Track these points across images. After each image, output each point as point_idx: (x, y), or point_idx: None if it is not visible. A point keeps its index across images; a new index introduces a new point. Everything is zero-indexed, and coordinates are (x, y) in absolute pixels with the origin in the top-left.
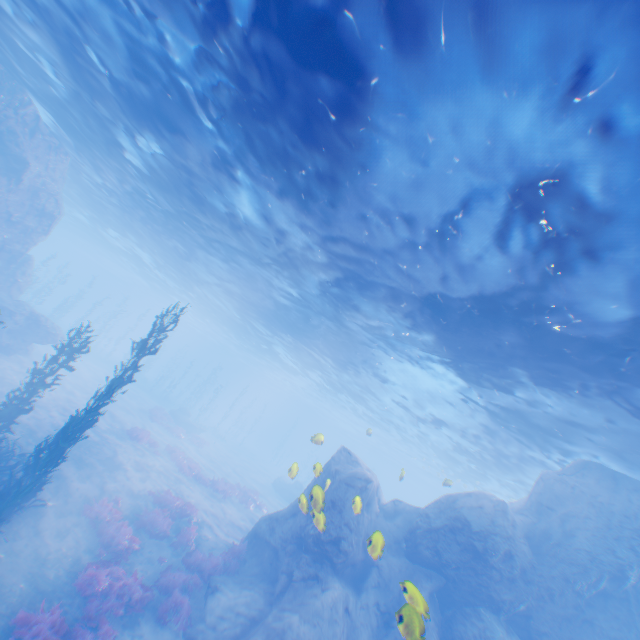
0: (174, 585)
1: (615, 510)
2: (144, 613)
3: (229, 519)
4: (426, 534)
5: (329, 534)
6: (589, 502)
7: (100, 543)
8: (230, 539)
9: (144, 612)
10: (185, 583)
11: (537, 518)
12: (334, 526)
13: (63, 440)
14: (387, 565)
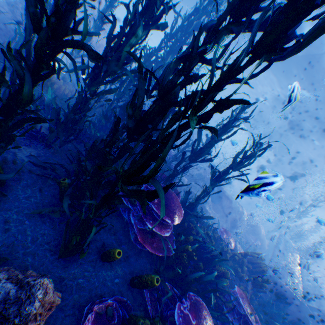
0: None
1: None
2: None
3: None
4: None
5: None
6: None
7: None
8: None
9: None
10: None
11: None
12: None
13: None
14: None
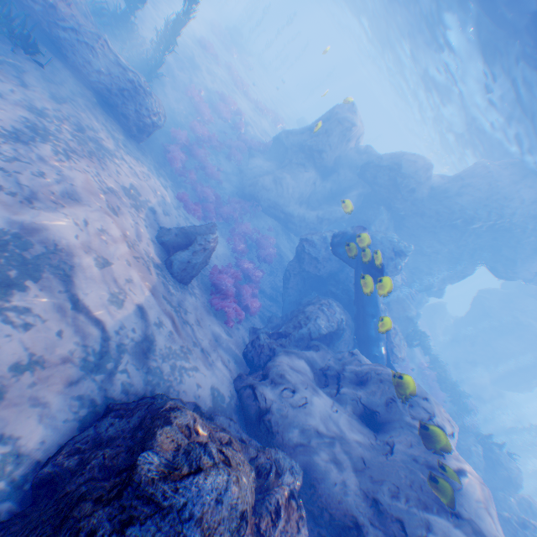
0: (233, 148)
1: (501, 194)
2: (220, 153)
3: (263, 129)
4: (373, 168)
5: (317, 148)
6: (489, 185)
7: (195, 114)
8: (262, 139)
9: (220, 153)
10: (238, 149)
11: (448, 183)
12: (321, 145)
13: (173, 36)
14: (344, 176)
